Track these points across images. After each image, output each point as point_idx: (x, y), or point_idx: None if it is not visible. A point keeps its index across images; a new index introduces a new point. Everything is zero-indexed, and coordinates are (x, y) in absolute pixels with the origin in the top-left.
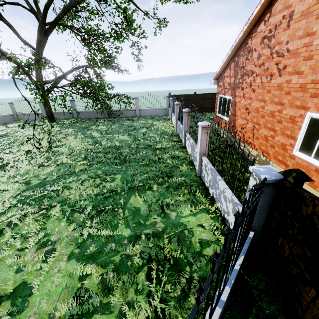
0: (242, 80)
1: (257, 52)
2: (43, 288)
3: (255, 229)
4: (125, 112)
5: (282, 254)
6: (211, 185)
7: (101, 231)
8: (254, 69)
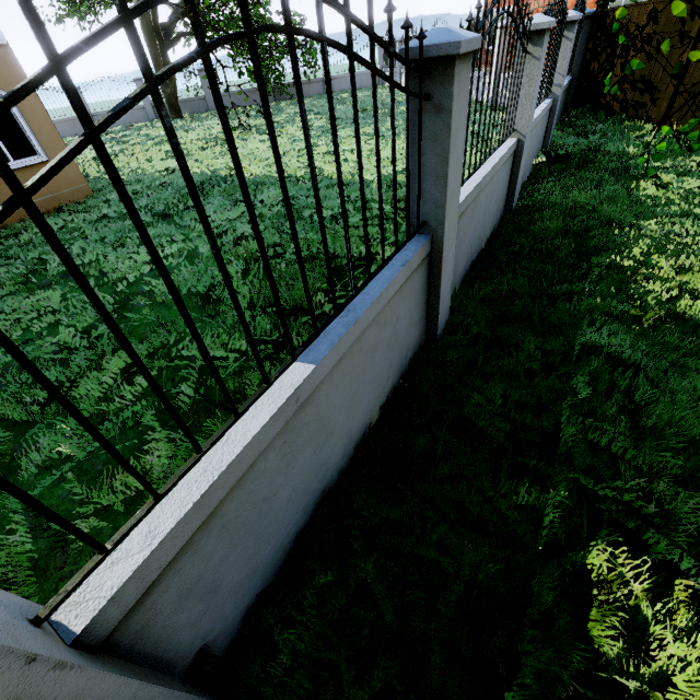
0: None
1: None
2: None
3: (574, 74)
4: (304, 88)
5: (593, 76)
6: None
7: None
8: None
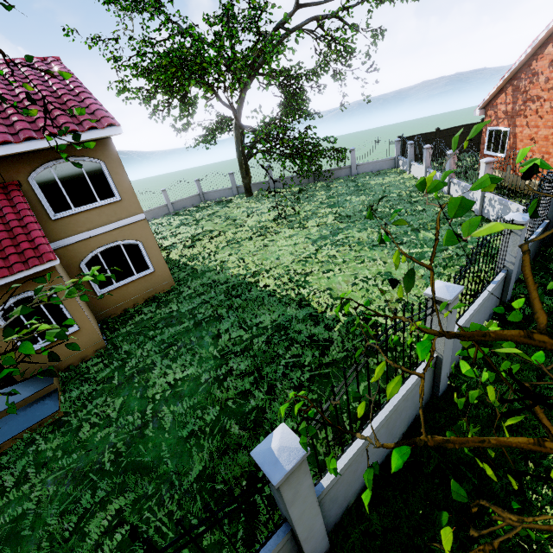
0: (524, 107)
1: (544, 76)
2: (395, 273)
3: (550, 218)
4: (336, 172)
5: None
6: (499, 215)
7: (412, 250)
8: (541, 94)
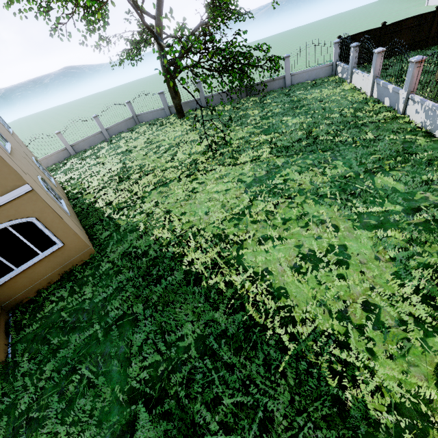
0: None
1: None
2: (352, 247)
3: None
4: (269, 84)
5: None
6: None
7: (371, 208)
8: None
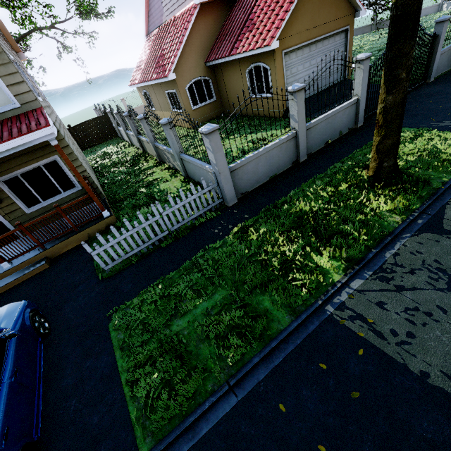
0: None
1: None
2: None
3: None
4: None
5: None
6: None
7: None
8: None
